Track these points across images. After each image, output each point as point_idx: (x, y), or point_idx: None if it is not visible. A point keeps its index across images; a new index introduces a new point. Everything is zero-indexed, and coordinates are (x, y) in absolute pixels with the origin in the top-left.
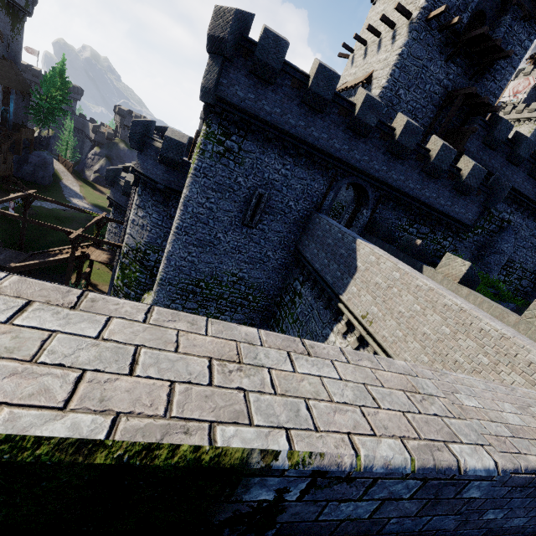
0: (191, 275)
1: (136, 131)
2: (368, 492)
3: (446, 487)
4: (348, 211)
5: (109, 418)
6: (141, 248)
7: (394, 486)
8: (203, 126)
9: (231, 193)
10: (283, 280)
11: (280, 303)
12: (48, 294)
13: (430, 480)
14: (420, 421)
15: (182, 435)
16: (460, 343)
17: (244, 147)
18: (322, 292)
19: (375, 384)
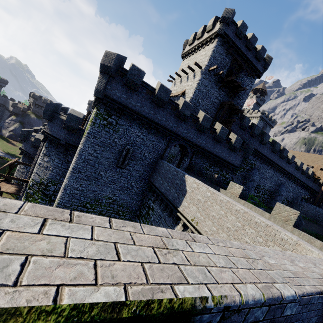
0: (80, 199)
1: (49, 108)
2: (246, 318)
3: (278, 309)
4: (177, 159)
5: (121, 287)
6: (44, 182)
7: (257, 312)
8: (95, 109)
9: (110, 147)
10: (141, 200)
11: (140, 215)
12: (53, 213)
13: (272, 305)
14: (257, 273)
15: (161, 293)
16: (247, 231)
17: (119, 122)
18: (167, 206)
19: (230, 255)
